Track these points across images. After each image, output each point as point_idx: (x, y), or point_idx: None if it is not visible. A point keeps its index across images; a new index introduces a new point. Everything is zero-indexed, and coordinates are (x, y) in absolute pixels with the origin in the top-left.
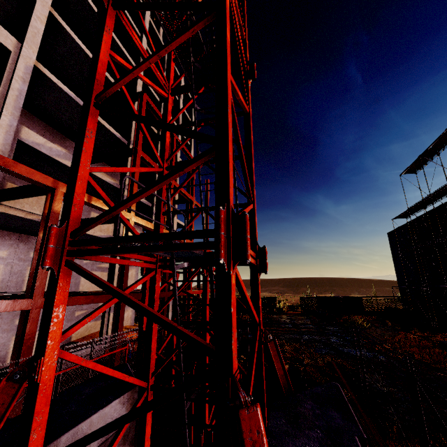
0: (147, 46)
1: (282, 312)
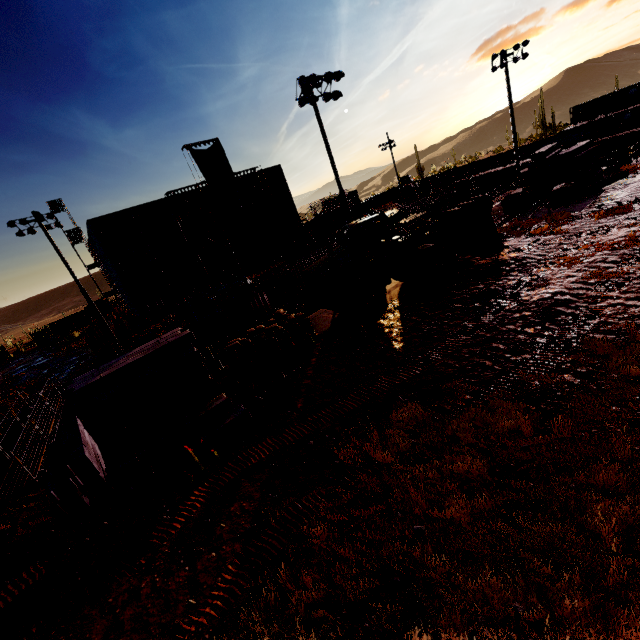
0: None
1: (19, 353)
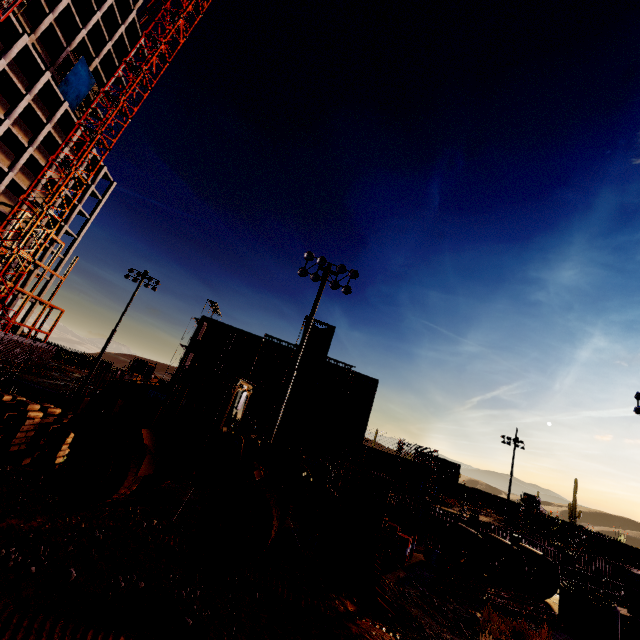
0: (68, 152)
1: None
